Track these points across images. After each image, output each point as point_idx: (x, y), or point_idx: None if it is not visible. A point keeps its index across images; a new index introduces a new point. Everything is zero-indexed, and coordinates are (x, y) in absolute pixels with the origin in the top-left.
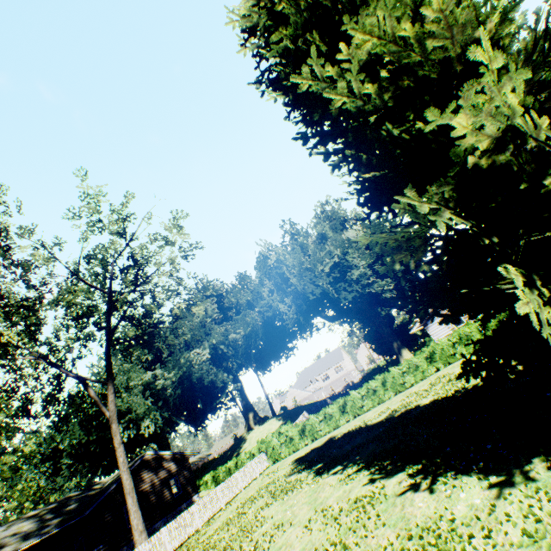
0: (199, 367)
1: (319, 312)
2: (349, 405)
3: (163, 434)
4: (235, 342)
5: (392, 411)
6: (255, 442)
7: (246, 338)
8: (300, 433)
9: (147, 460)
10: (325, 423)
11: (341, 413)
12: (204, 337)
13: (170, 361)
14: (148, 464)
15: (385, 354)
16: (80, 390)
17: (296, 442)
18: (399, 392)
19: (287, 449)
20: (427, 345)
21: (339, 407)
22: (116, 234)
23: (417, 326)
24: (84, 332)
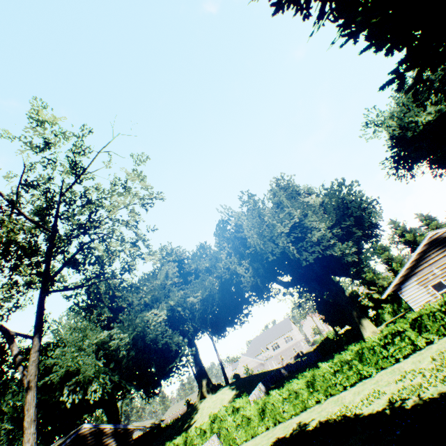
0: (154, 327)
1: (276, 277)
2: (318, 382)
3: (113, 399)
4: (192, 305)
5: (394, 399)
6: (207, 413)
7: (203, 302)
8: (258, 412)
9: (83, 435)
10: (290, 402)
11: (309, 391)
12: (163, 299)
13: (125, 319)
14: (83, 440)
15: (336, 325)
16: (4, 345)
17: (255, 424)
18: (380, 368)
19: (244, 433)
20: (381, 317)
21: (306, 383)
22: (71, 172)
23: (388, 291)
24: (26, 278)
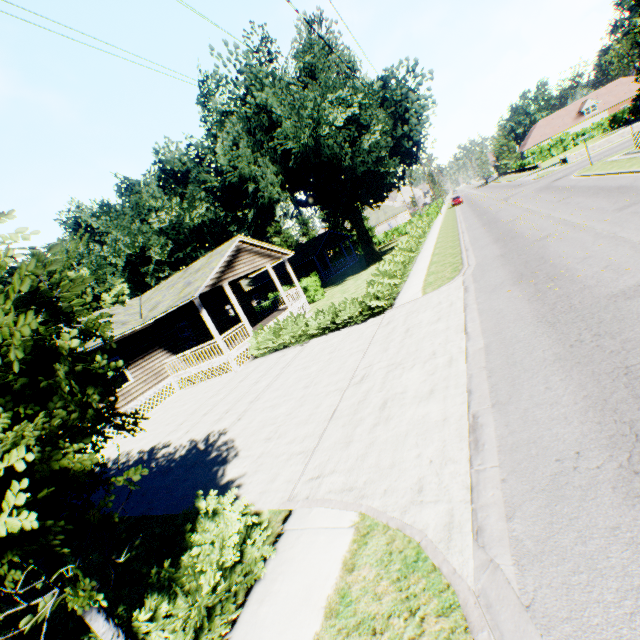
0: None
1: None
2: None
3: None
4: None
5: None
6: None
7: None
8: None
9: None
10: None
11: None
12: None
13: None
14: None
15: None
16: None
17: None
18: None
19: None
20: None
21: None
22: None
23: None
24: None
